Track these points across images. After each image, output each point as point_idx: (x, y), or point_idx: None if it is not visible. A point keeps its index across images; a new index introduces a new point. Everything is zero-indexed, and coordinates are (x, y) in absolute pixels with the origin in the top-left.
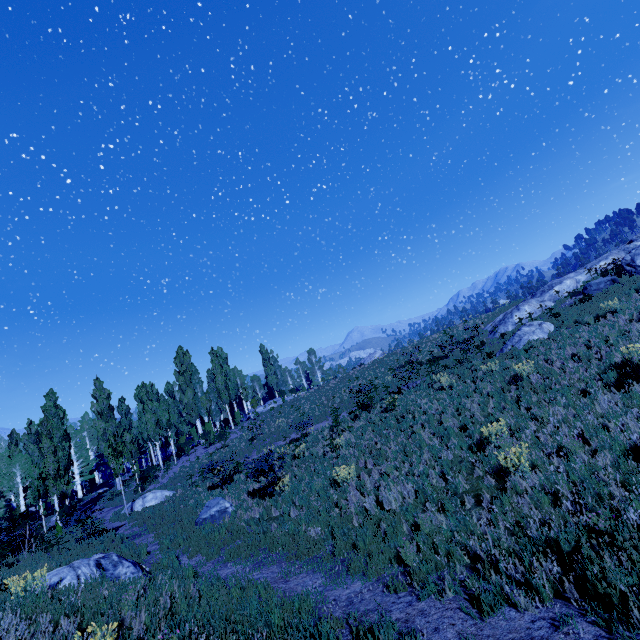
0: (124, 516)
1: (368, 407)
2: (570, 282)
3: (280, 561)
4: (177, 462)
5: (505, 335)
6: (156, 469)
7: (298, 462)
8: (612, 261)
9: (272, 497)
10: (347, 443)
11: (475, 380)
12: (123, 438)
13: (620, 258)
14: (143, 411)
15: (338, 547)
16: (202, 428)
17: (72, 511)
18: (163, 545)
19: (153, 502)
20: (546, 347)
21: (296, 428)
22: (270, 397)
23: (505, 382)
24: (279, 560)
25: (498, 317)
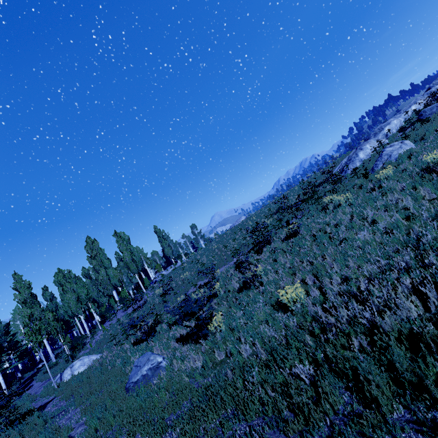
0: (54, 389)
1: (265, 242)
2: (396, 121)
3: (275, 437)
4: (101, 328)
5: (357, 169)
6: (83, 338)
7: (217, 300)
8: (431, 95)
9: (209, 339)
10: (264, 271)
11: (370, 191)
12: (45, 318)
13: (426, 100)
14: (63, 292)
15: (375, 396)
16: (119, 297)
17: (4, 394)
18: (87, 433)
19: (81, 369)
20: (434, 145)
21: (200, 277)
22: (168, 265)
23: (418, 175)
24: (272, 435)
25: (343, 161)
